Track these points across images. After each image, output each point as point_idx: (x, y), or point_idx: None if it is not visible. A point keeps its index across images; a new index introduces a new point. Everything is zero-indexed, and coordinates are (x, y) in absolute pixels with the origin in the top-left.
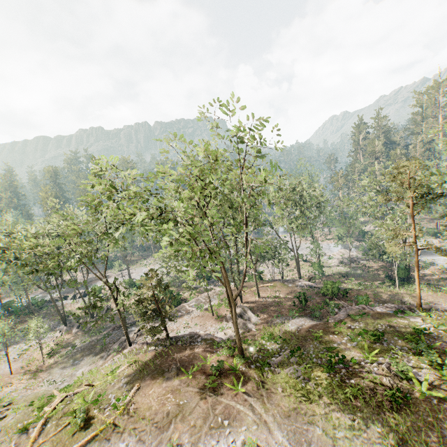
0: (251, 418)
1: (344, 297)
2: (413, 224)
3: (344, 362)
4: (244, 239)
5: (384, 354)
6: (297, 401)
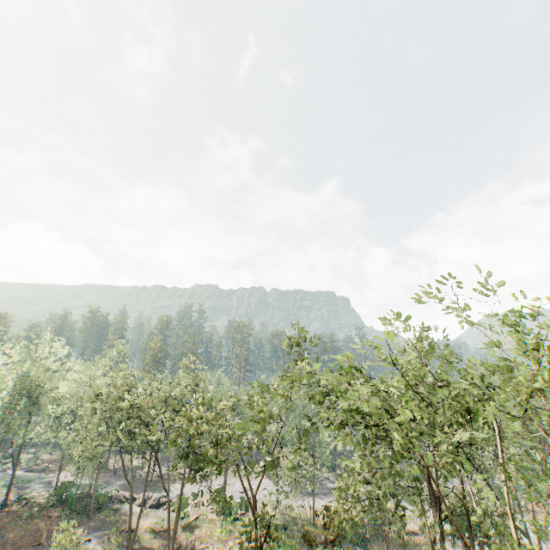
0: None
1: None
2: None
3: None
4: None
5: None
6: None
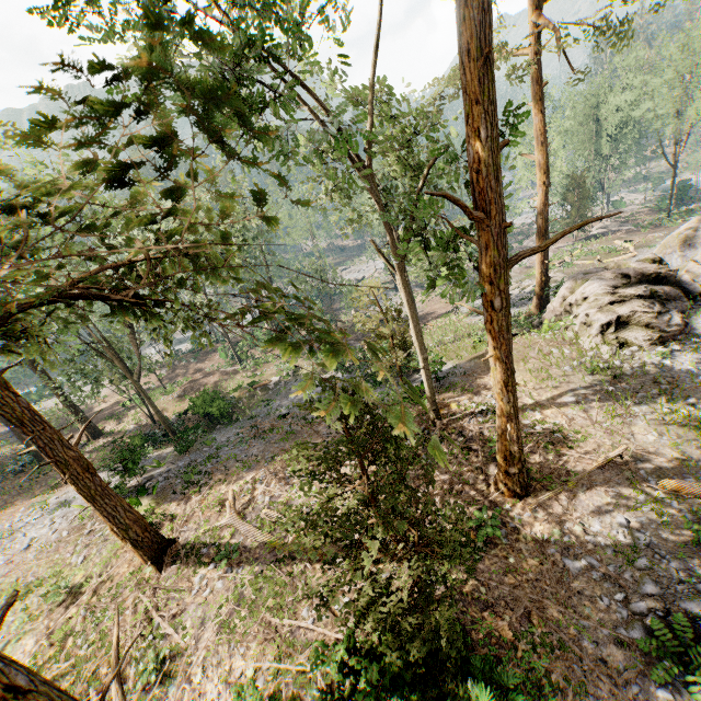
0: None
1: (688, 202)
2: None
3: None
4: None
5: None
6: None
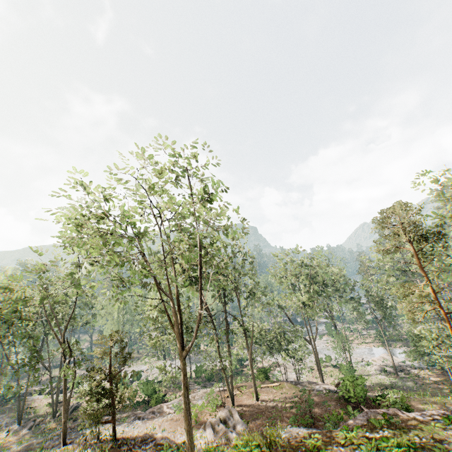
0: None
1: (376, 406)
2: (426, 277)
3: None
4: (199, 272)
5: None
6: None
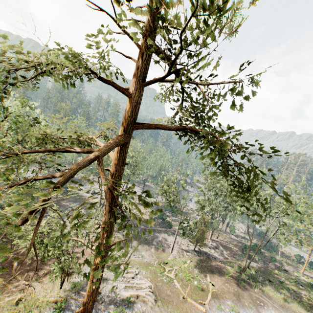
0: (270, 304)
1: (260, 254)
2: None
3: (290, 290)
4: (277, 228)
5: (302, 291)
6: (281, 301)
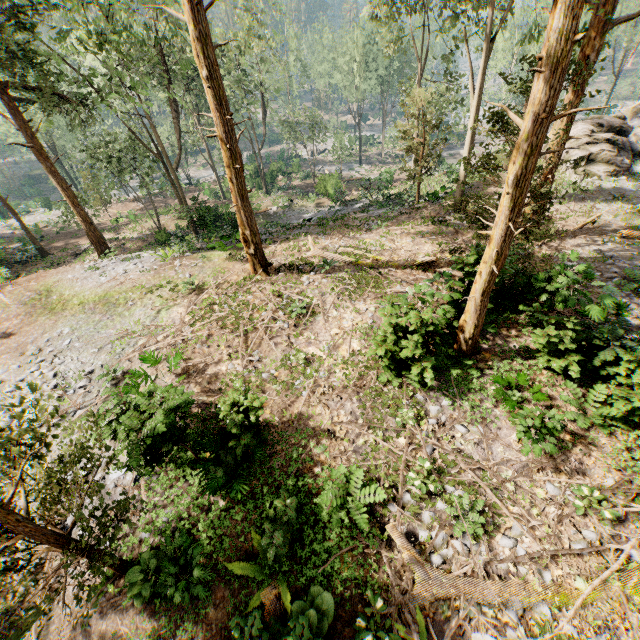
0: None
1: None
2: None
3: None
4: None
5: None
6: None
